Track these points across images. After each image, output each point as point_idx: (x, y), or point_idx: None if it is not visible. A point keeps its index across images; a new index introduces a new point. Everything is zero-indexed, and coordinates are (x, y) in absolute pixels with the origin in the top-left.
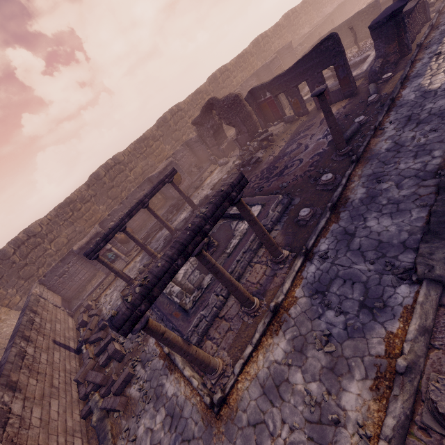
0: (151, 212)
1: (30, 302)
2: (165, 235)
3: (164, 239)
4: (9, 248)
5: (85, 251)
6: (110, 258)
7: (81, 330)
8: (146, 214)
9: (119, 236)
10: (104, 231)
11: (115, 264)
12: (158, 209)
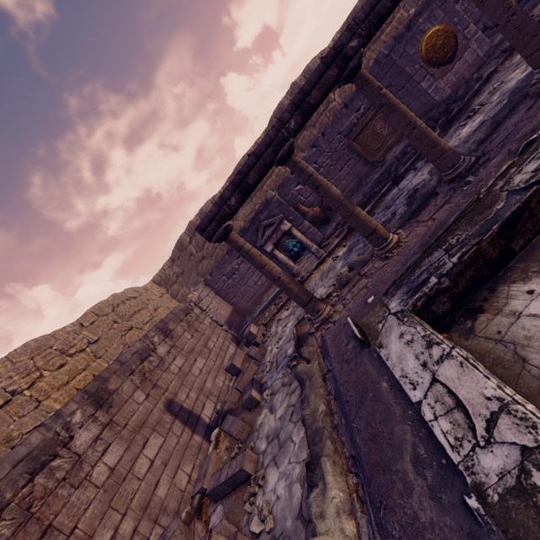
0: (368, 92)
1: (170, 313)
2: (408, 189)
3: (407, 198)
4: (184, 235)
5: (249, 235)
6: (291, 249)
7: (231, 381)
8: (362, 164)
9: (309, 211)
10: (279, 198)
11: (300, 262)
12: (388, 149)
